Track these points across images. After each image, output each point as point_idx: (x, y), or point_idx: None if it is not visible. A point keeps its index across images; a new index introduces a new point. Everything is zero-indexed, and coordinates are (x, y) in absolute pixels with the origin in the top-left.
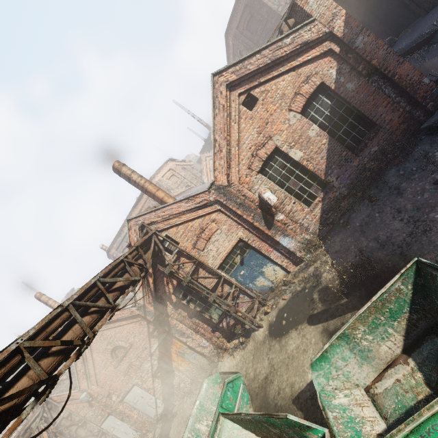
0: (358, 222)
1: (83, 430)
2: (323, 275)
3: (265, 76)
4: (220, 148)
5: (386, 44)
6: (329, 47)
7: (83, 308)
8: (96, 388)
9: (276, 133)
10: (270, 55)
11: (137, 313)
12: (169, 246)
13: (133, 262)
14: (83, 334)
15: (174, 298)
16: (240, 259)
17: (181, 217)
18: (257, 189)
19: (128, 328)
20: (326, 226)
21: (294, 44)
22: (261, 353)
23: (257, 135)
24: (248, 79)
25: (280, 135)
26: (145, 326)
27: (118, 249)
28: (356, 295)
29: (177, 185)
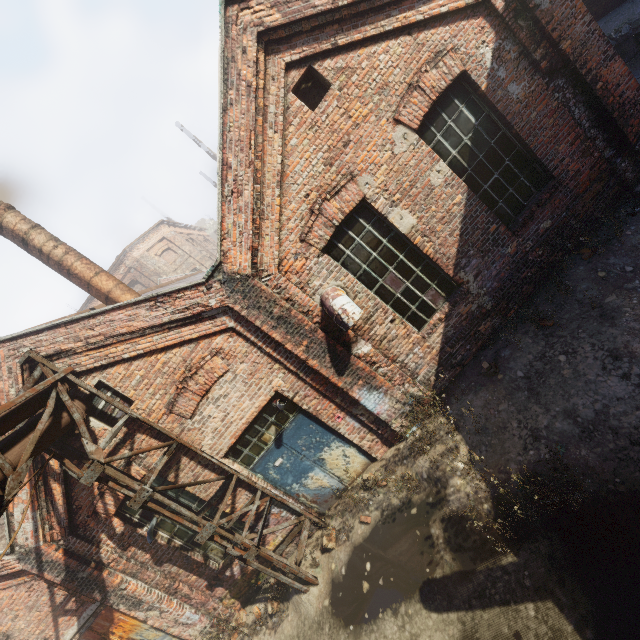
0: (520, 370)
1: None
2: (451, 481)
3: (349, 32)
4: (238, 185)
5: (589, 13)
6: None
7: None
8: None
9: (366, 169)
10: None
11: (19, 567)
12: (108, 408)
13: None
14: None
15: (120, 525)
16: (276, 433)
17: (138, 343)
18: (319, 288)
19: None
20: (450, 369)
21: None
22: None
23: (324, 167)
24: (310, 33)
25: (374, 175)
26: (43, 593)
27: None
28: (540, 551)
29: (175, 267)
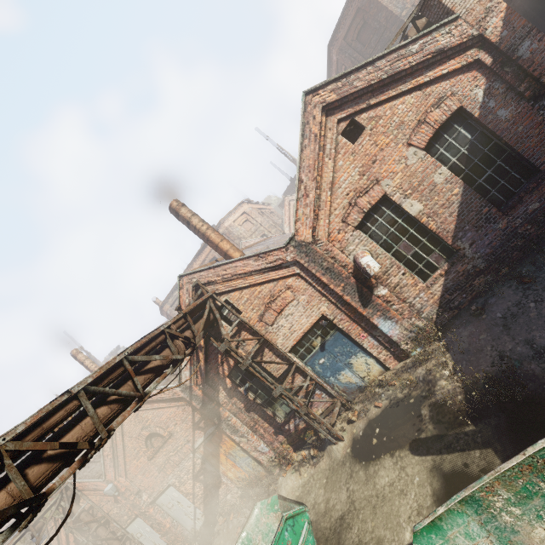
0: (499, 312)
1: (104, 530)
2: (438, 383)
3: (378, 96)
4: (306, 191)
5: None
6: (476, 57)
7: (102, 394)
8: (125, 481)
9: (387, 176)
10: (387, 68)
11: (181, 395)
12: (228, 315)
13: (177, 334)
14: (95, 431)
15: (229, 383)
16: (321, 342)
17: (247, 279)
18: (352, 251)
19: (168, 413)
20: (449, 310)
21: (424, 53)
22: (338, 478)
23: (359, 176)
24: (353, 100)
25: (392, 179)
26: (189, 414)
27: (173, 305)
28: (491, 423)
29: (251, 234)
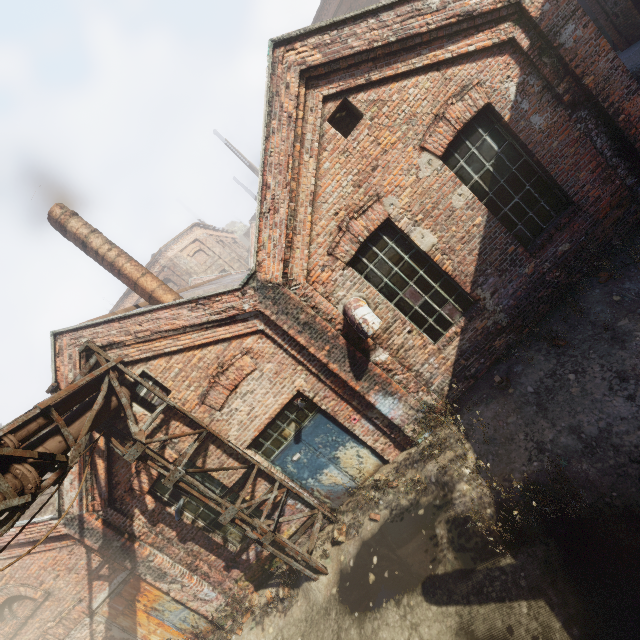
0: (530, 385)
1: None
2: (458, 486)
3: (382, 69)
4: (275, 203)
5: (613, 51)
6: (511, 35)
7: None
8: None
9: (391, 191)
10: (397, 26)
11: (64, 531)
12: (148, 395)
13: (17, 454)
14: None
15: (151, 502)
16: (295, 430)
17: (179, 339)
18: (342, 298)
19: (42, 560)
20: (464, 380)
21: (447, 13)
22: (320, 638)
23: (353, 188)
24: (347, 70)
25: (399, 196)
26: (82, 557)
27: None
28: (537, 555)
29: (205, 268)
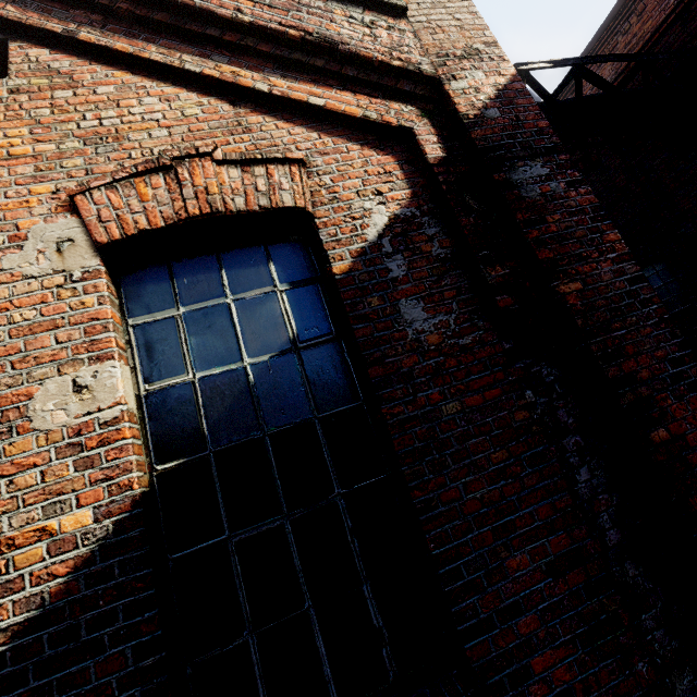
0: None
1: None
2: None
3: (114, 35)
4: None
5: (635, 261)
6: (409, 123)
7: None
8: None
9: None
10: None
11: None
12: None
13: None
14: None
15: None
16: None
17: None
18: None
19: None
20: None
21: (287, 18)
22: None
23: None
24: None
25: None
26: None
27: None
28: None
29: None
